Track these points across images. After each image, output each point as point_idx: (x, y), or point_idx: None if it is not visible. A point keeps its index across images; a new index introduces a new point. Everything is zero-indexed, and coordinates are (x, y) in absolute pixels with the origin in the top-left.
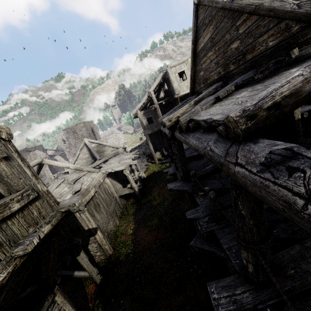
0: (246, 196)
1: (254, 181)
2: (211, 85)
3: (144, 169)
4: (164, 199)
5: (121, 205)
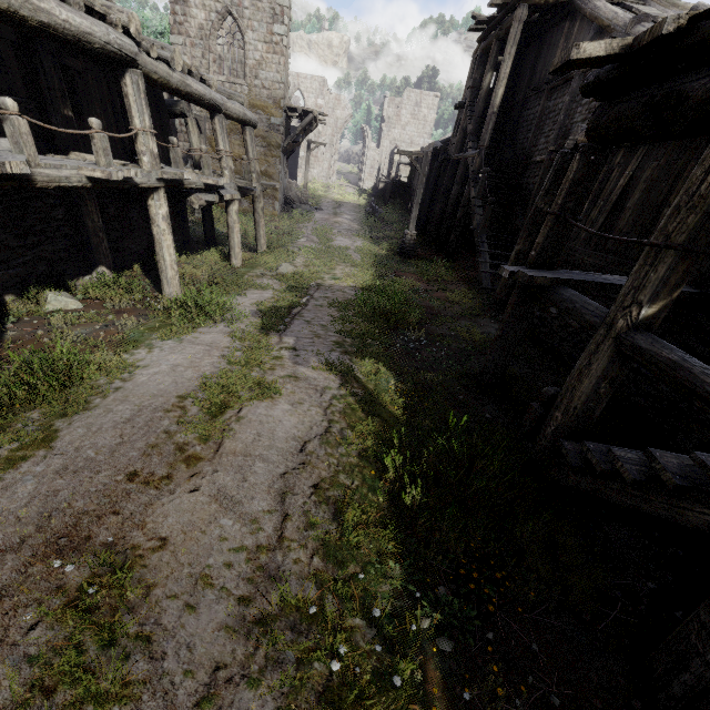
0: None
1: None
2: None
3: None
4: None
5: None
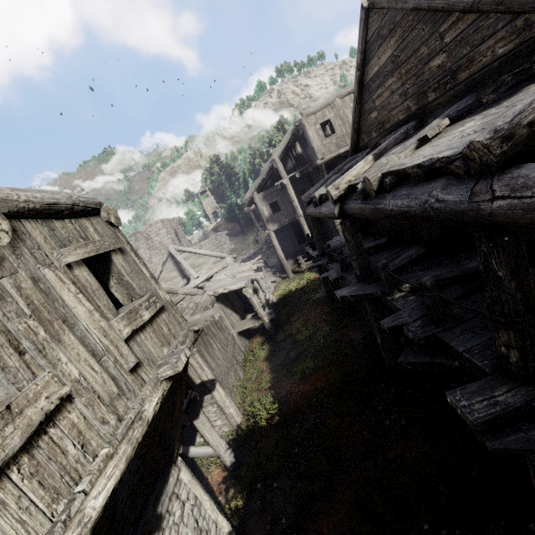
0: (503, 248)
1: (531, 206)
2: (392, 131)
3: (272, 288)
4: (315, 330)
5: (242, 348)
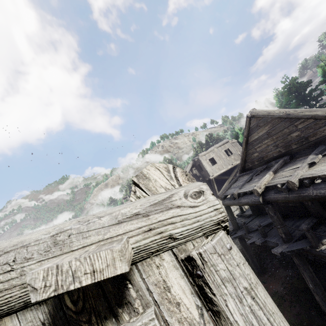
0: None
1: None
2: (269, 161)
3: None
4: None
5: None
